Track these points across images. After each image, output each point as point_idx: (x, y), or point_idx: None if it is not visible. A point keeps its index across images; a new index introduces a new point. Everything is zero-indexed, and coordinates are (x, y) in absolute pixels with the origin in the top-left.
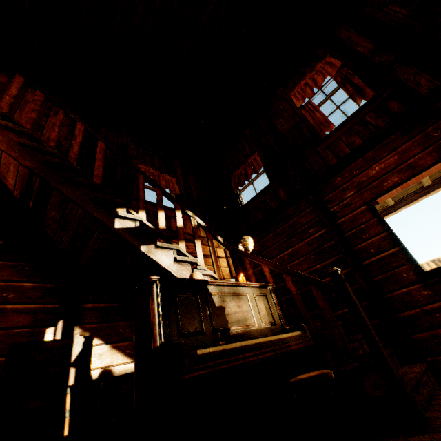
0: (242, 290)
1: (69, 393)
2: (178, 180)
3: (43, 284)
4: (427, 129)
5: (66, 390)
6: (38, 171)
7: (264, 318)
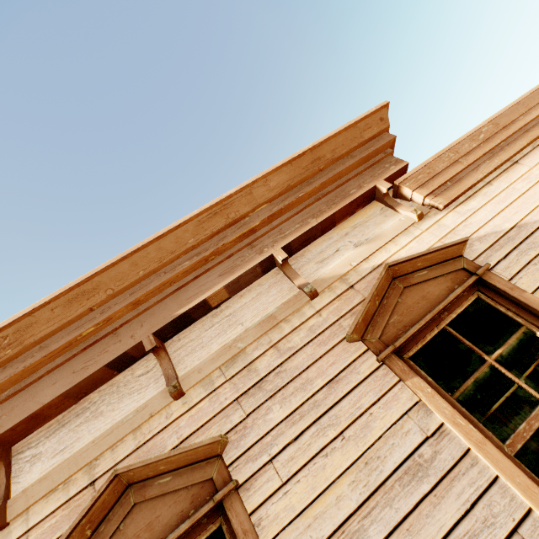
0: None
1: None
2: None
3: None
4: None
5: None
6: None
7: None
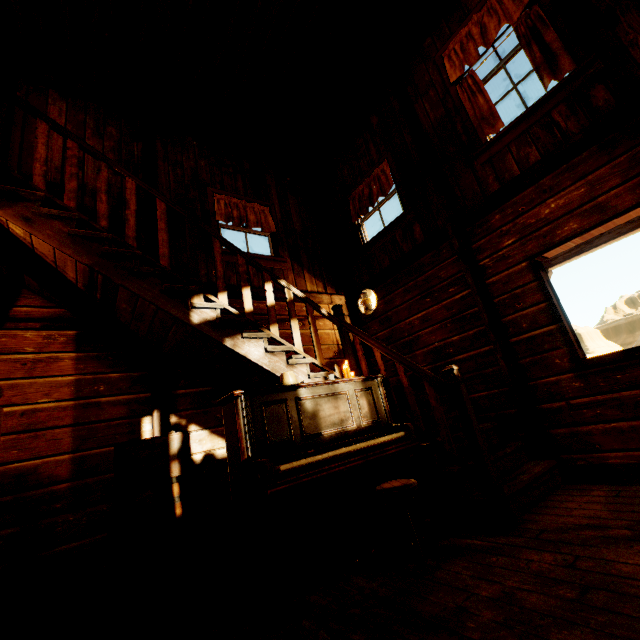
0: (340, 388)
1: (176, 483)
2: (273, 210)
3: (129, 373)
4: (639, 146)
5: (173, 480)
6: (98, 268)
7: (365, 416)
